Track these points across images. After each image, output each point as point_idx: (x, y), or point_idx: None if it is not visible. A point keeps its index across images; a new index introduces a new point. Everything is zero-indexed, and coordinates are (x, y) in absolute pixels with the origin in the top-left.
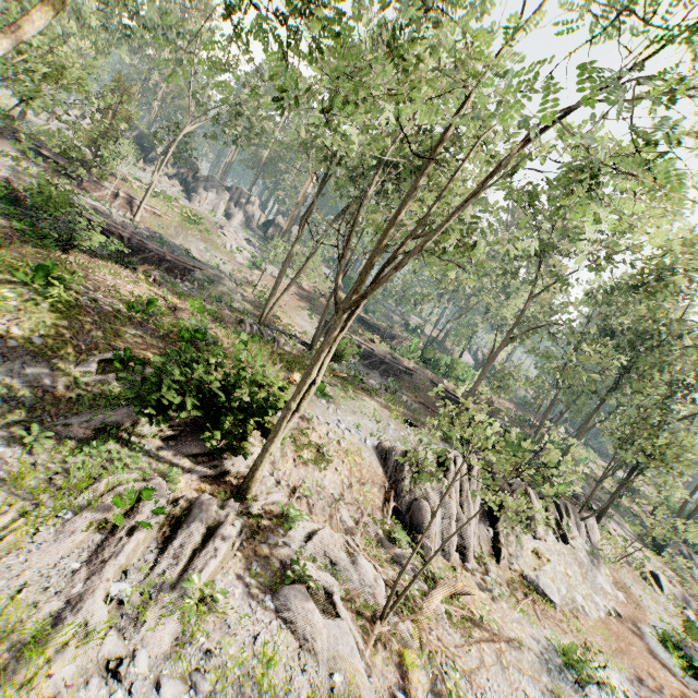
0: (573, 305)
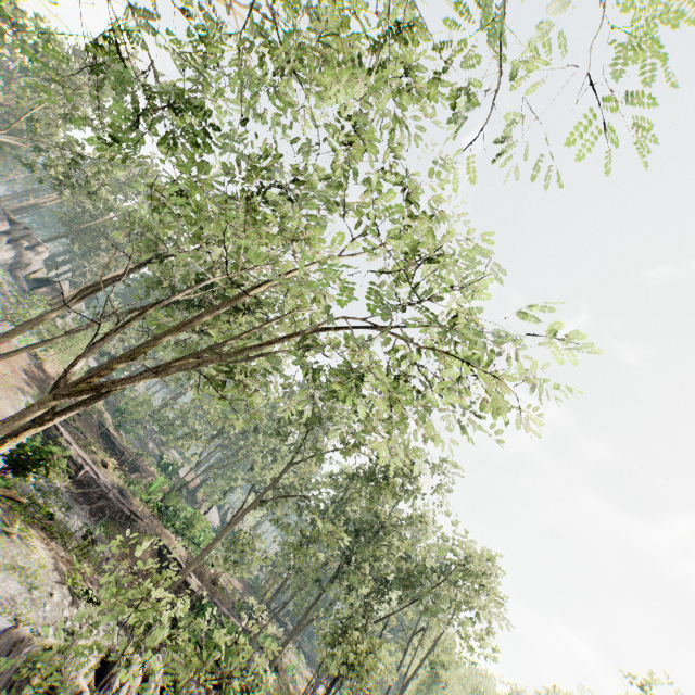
0: (323, 484)
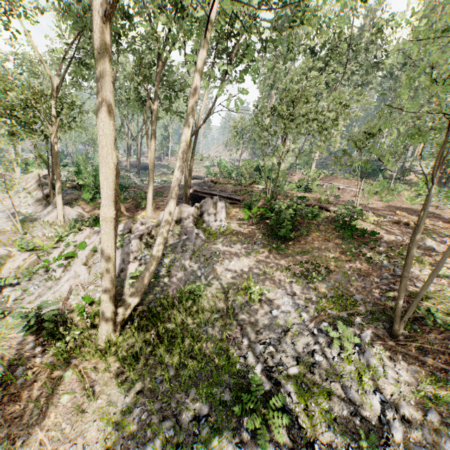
0: None
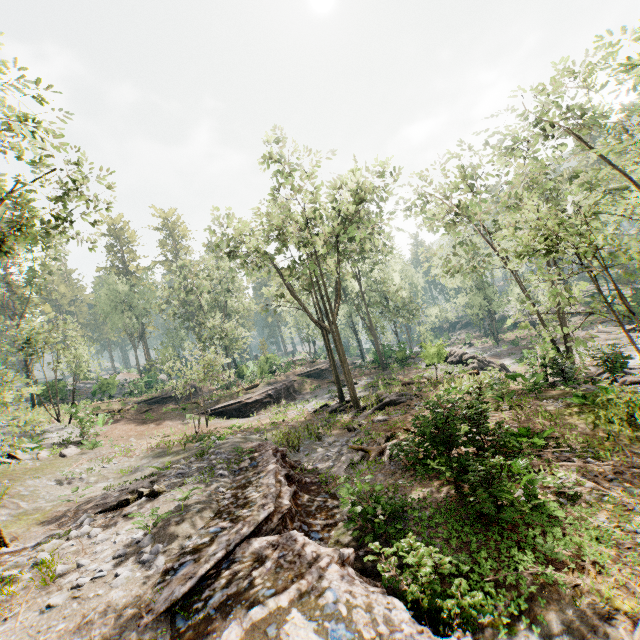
0: None
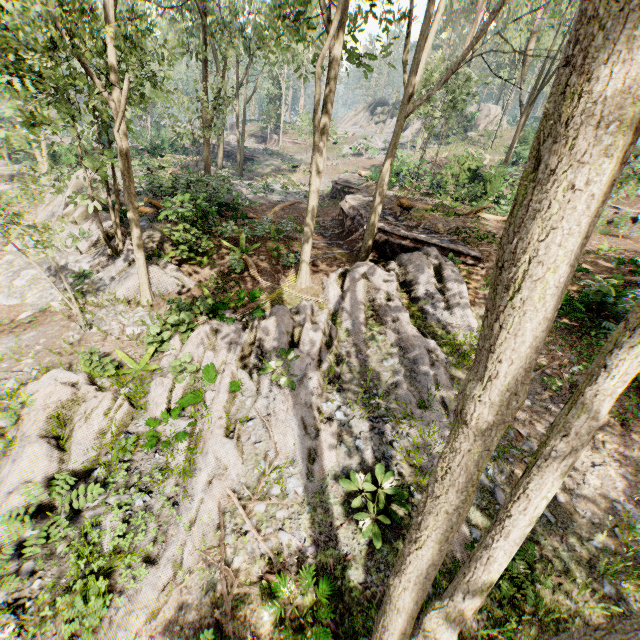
0: None
